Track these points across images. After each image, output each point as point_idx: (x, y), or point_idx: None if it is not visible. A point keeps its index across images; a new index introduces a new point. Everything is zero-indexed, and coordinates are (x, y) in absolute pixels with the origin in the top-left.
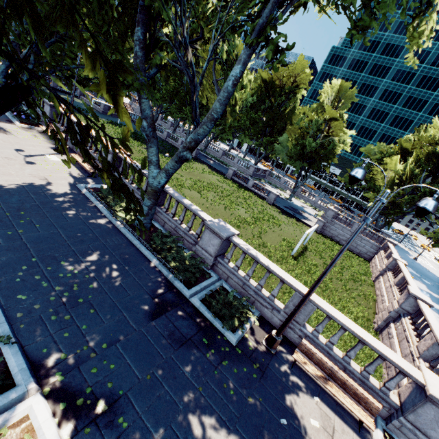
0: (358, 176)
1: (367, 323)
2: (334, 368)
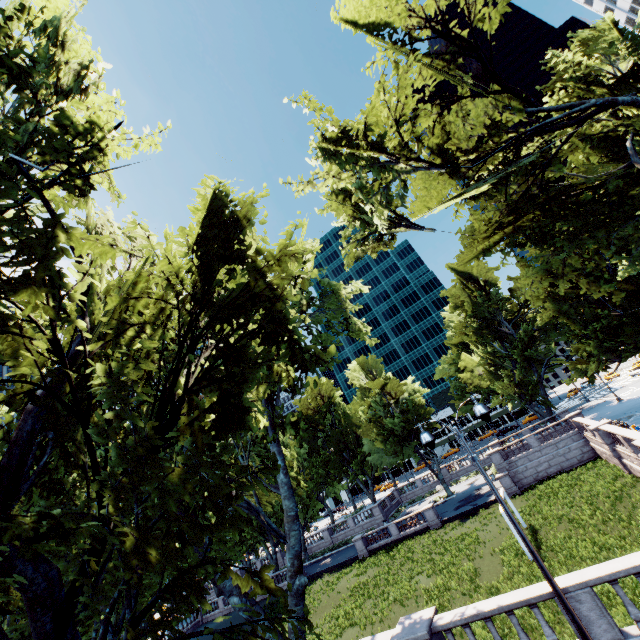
0: (428, 440)
1: None
2: None
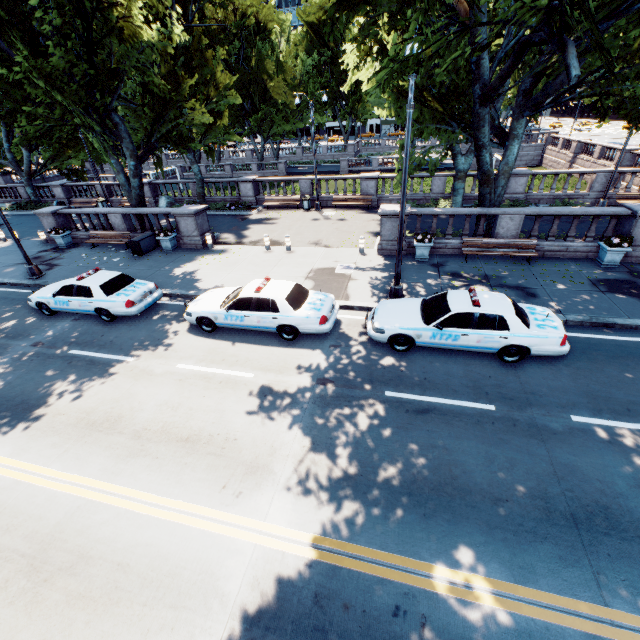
0: None
1: None
2: None
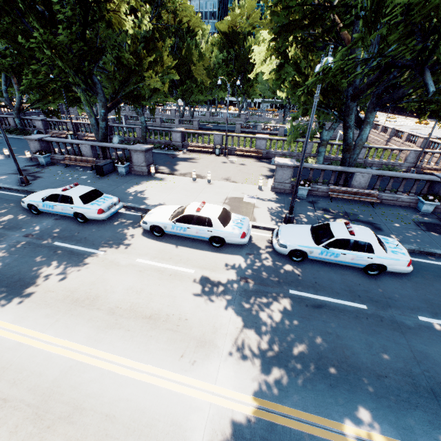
0: None
1: None
2: (438, 167)
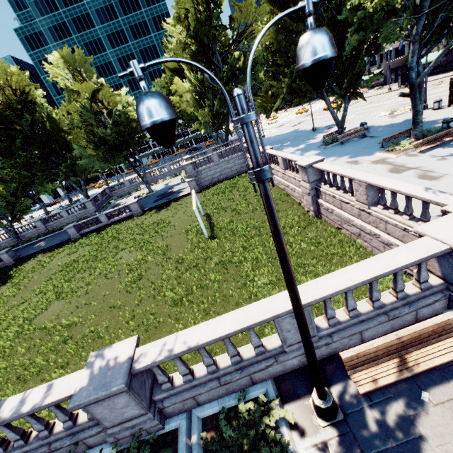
0: (161, 117)
1: (306, 218)
2: (393, 339)
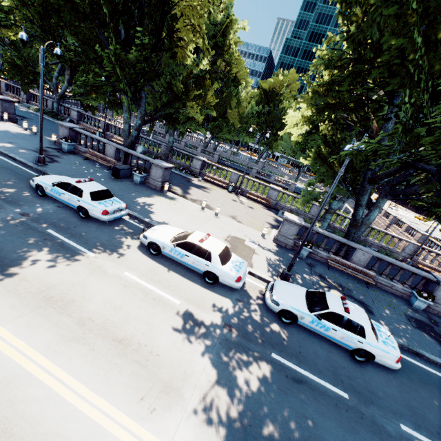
0: None
1: None
2: (432, 266)
